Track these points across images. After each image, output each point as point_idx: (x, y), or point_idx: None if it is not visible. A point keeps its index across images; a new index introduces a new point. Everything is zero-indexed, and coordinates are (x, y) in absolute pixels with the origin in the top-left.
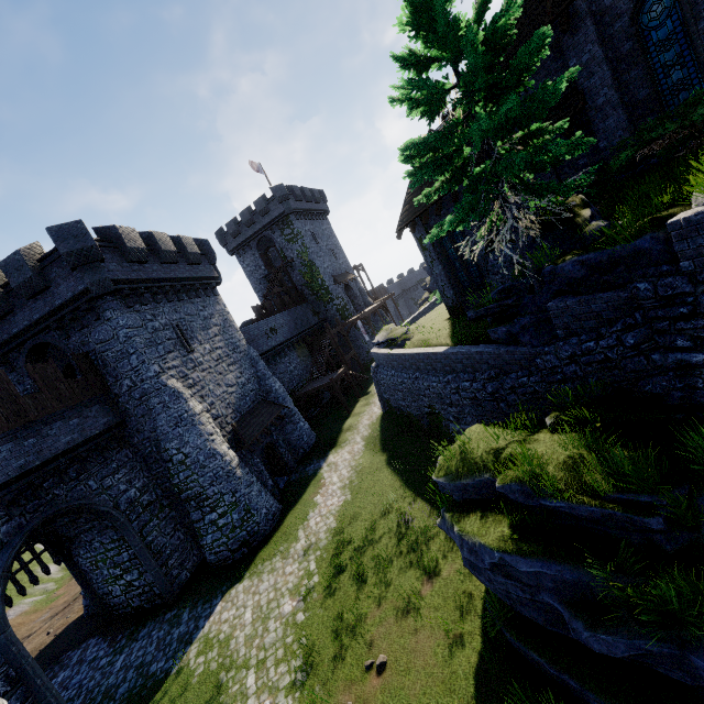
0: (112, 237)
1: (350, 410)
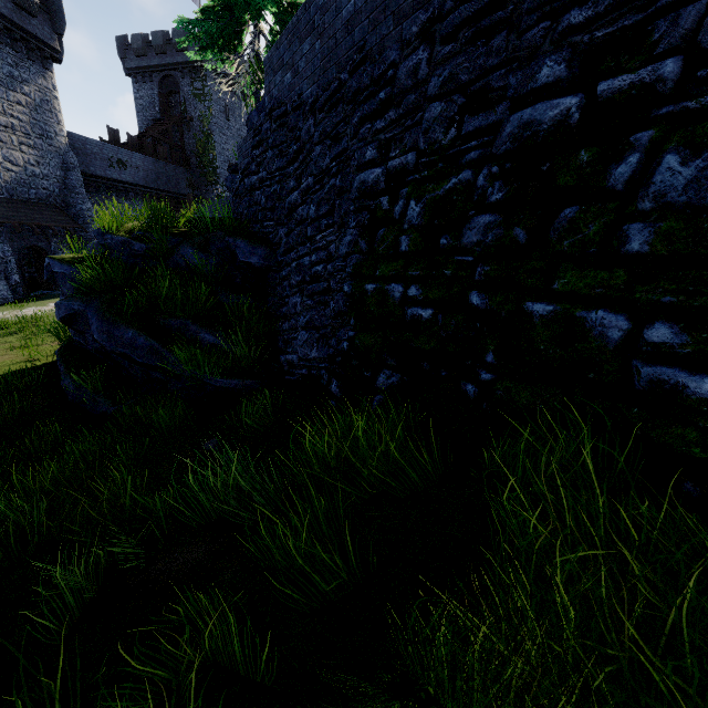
0: None
1: None
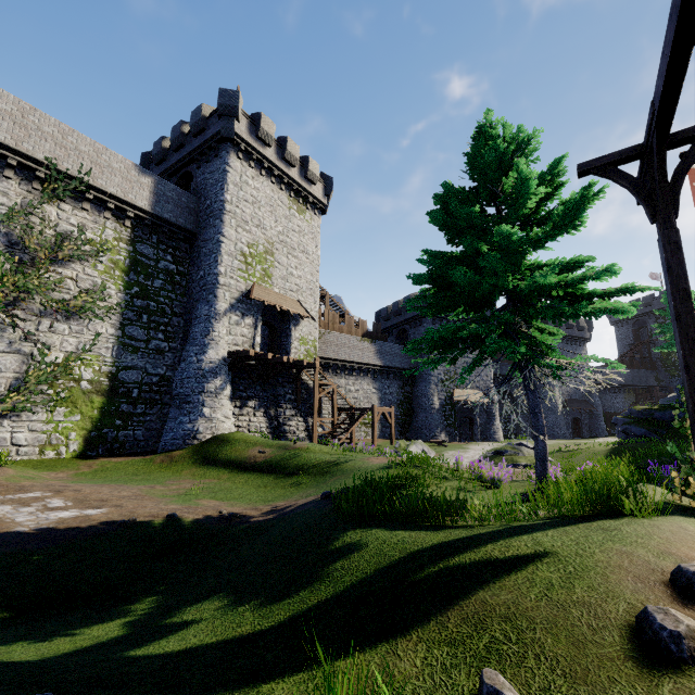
0: None
1: None
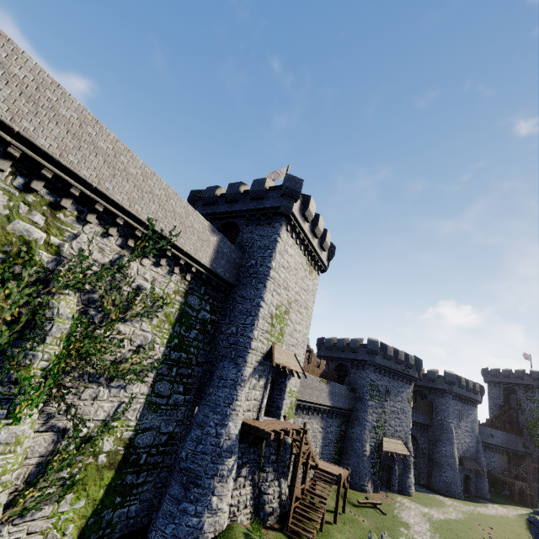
0: (458, 378)
1: (517, 504)
